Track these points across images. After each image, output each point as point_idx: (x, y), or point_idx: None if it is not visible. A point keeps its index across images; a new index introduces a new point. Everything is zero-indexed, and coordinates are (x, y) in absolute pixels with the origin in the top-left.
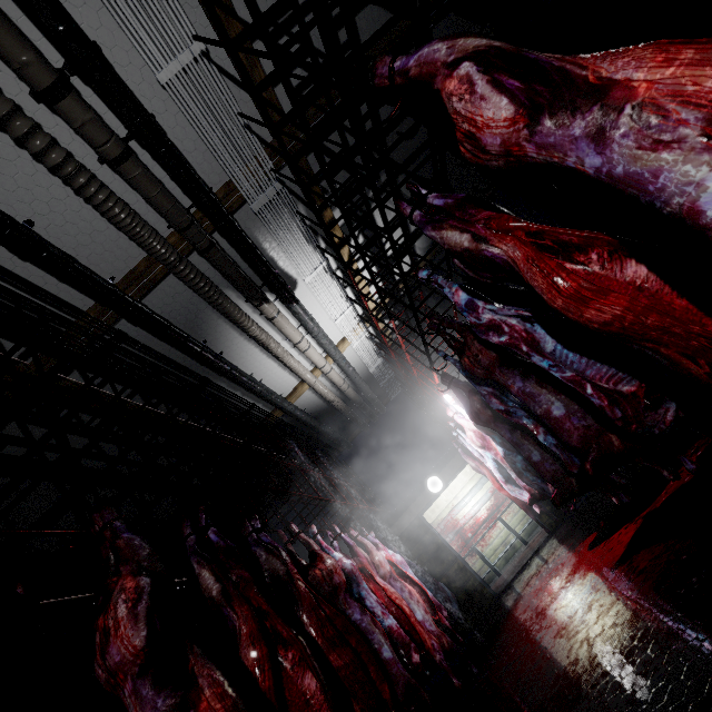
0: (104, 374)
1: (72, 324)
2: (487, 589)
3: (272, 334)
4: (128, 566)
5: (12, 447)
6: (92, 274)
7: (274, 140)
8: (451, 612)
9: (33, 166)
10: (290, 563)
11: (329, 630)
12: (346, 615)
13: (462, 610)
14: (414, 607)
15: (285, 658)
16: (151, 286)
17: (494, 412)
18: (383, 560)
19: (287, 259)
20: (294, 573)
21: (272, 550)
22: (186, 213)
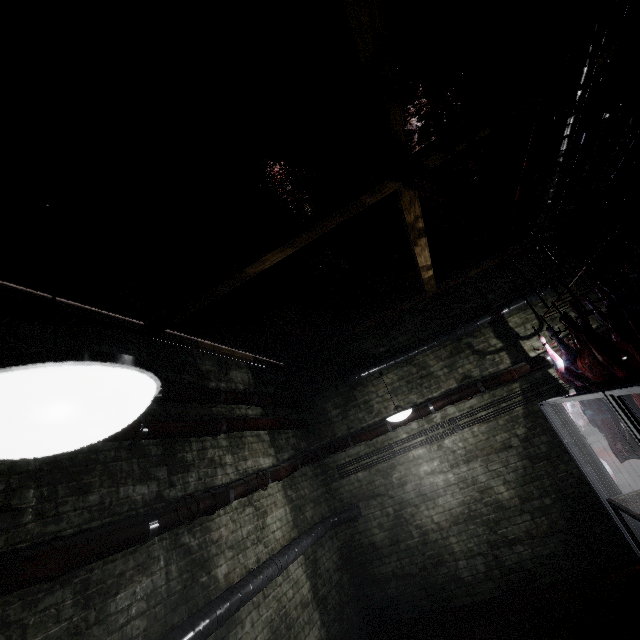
0: None
1: None
2: None
3: None
4: None
5: None
6: None
7: None
8: None
9: None
10: None
11: None
12: None
13: None
14: None
15: None
16: None
17: None
18: None
19: None
20: None
21: None
22: None
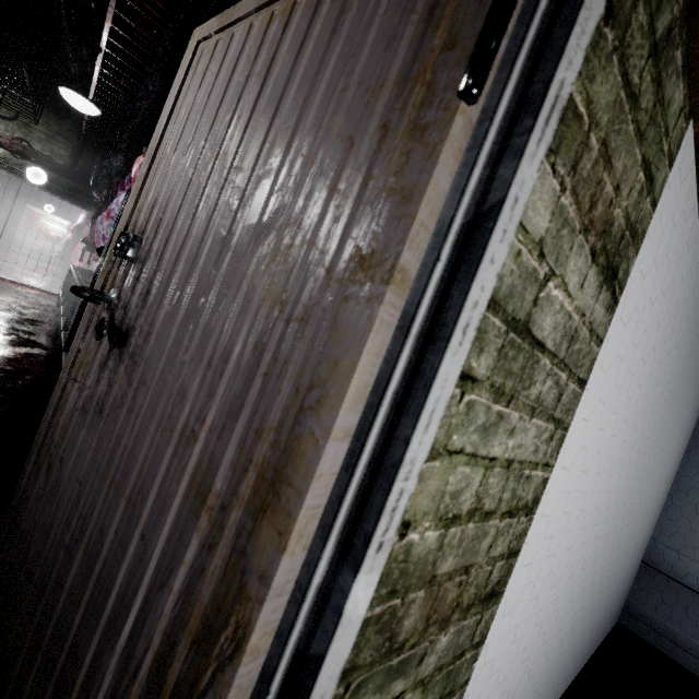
0: None
1: None
2: (10, 243)
3: None
4: None
5: None
6: None
7: None
8: None
9: None
10: None
11: None
12: None
13: None
14: None
15: None
16: None
17: None
18: None
19: None
20: None
21: None
22: None
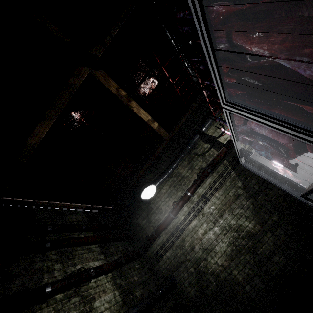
0: None
1: None
2: None
3: None
4: None
5: None
6: None
7: None
8: None
9: None
10: None
11: None
12: None
13: None
14: None
15: None
16: None
17: None
18: None
19: None
20: None
21: None
22: None
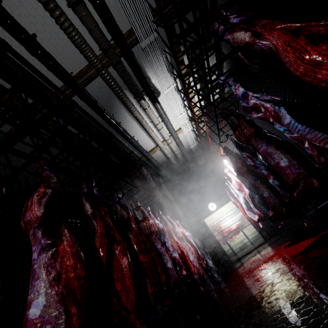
0: (66, 121)
1: (53, 93)
2: (228, 258)
3: (145, 118)
4: (44, 184)
5: (27, 147)
6: (62, 67)
7: (156, 7)
8: (208, 263)
9: (36, 3)
10: (131, 215)
11: (142, 245)
12: (154, 245)
13: (214, 264)
14: (189, 254)
15: (116, 249)
16: (89, 80)
17: (248, 169)
18: (179, 231)
19: (156, 79)
20: (132, 219)
21: (123, 206)
22: (107, 41)
